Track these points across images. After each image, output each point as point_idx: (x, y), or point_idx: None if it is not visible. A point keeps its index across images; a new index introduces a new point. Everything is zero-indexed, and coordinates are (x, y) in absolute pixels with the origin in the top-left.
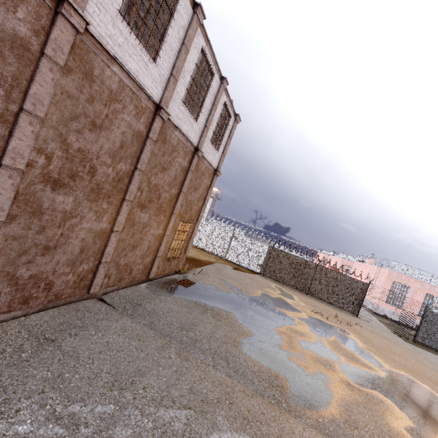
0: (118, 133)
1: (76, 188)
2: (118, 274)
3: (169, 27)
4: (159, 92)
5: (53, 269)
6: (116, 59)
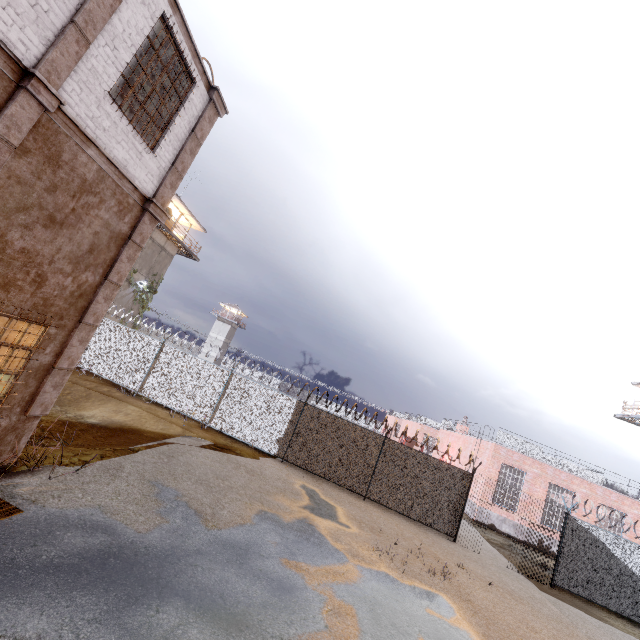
0: None
1: None
2: None
3: None
4: None
5: None
6: None
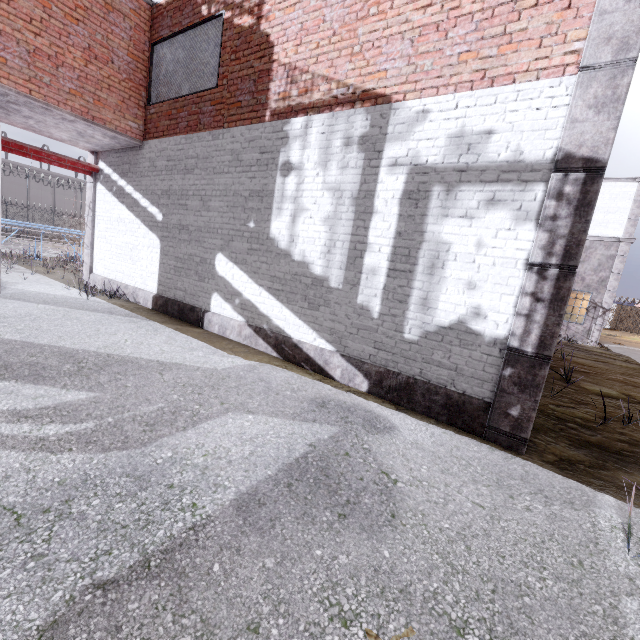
0: None
1: None
2: None
3: None
4: None
5: None
6: None
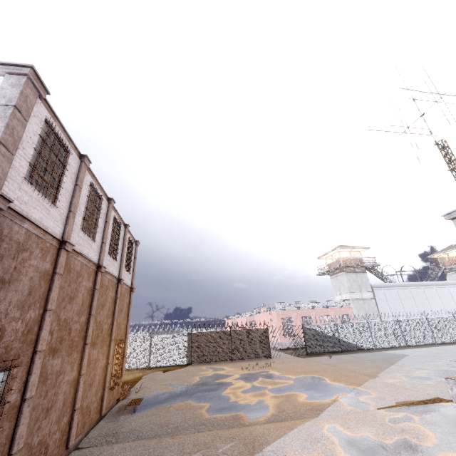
0: (80, 296)
1: (62, 349)
2: (83, 420)
3: (99, 218)
4: (97, 256)
5: (49, 431)
6: (80, 253)
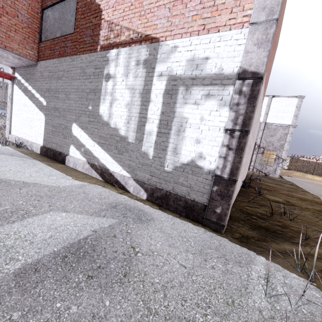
0: None
1: None
2: None
3: None
4: None
5: None
6: None
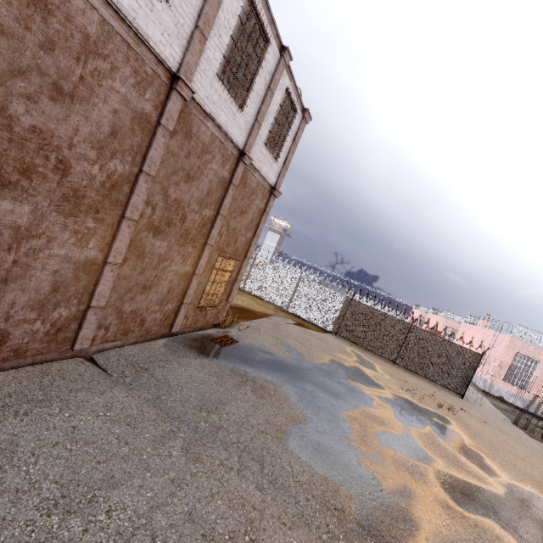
0: (105, 111)
1: (34, 192)
2: (122, 325)
3: None
4: (175, 53)
5: (5, 314)
6: None
